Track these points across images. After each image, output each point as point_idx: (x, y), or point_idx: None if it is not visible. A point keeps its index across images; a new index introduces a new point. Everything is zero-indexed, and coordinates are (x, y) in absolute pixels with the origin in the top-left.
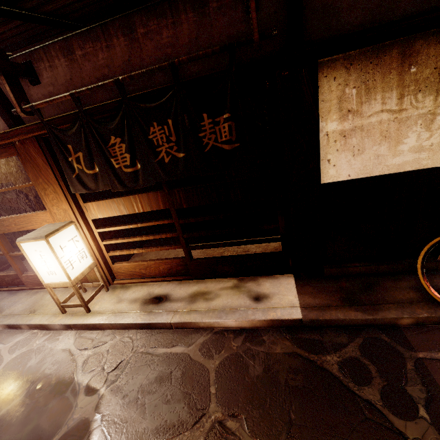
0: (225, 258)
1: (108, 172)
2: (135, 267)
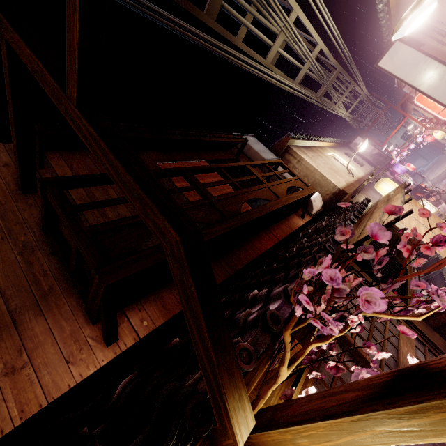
0: None
1: None
2: None
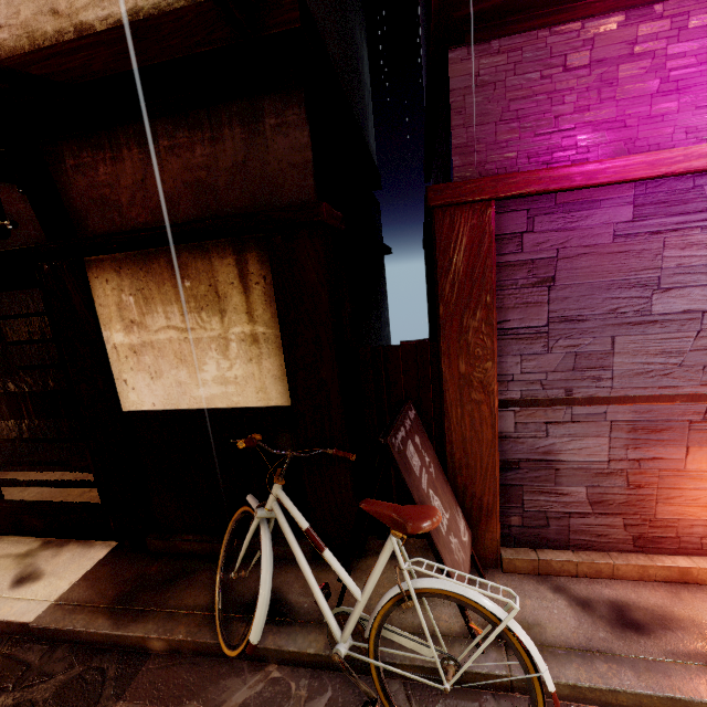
0: (34, 504)
1: None
2: None
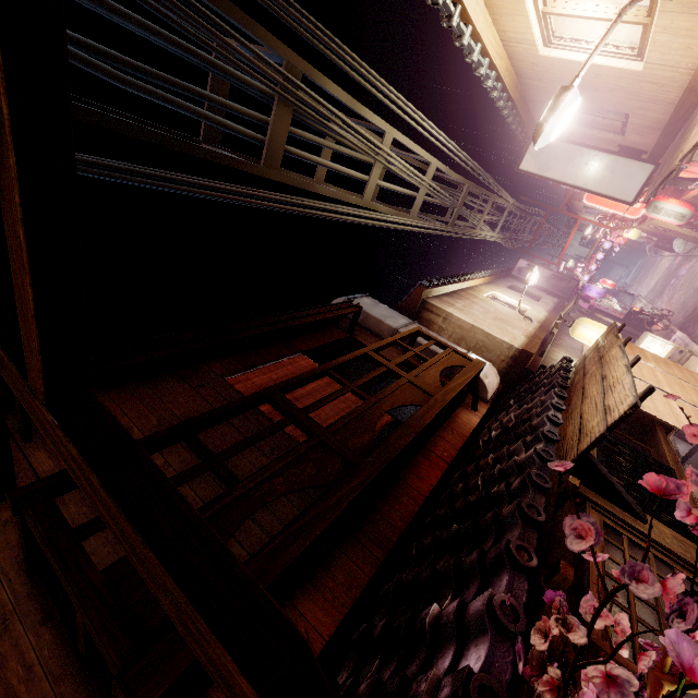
0: None
1: None
2: None
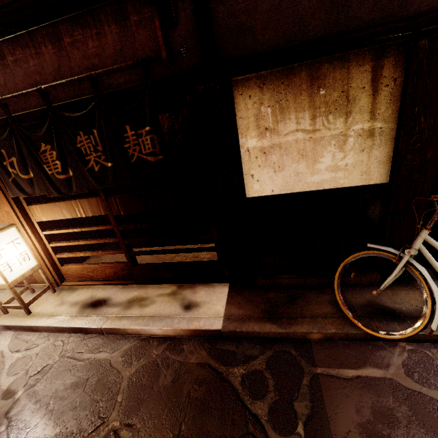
0: (165, 264)
1: (43, 178)
2: (83, 270)
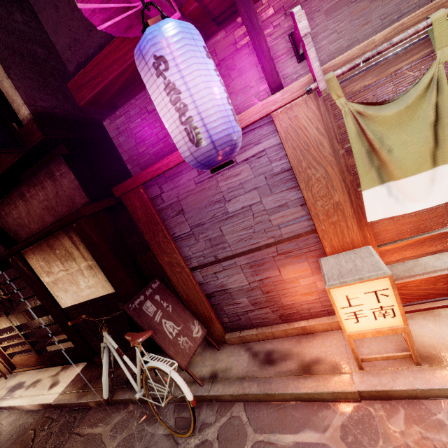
0: (54, 352)
1: None
2: (21, 360)
